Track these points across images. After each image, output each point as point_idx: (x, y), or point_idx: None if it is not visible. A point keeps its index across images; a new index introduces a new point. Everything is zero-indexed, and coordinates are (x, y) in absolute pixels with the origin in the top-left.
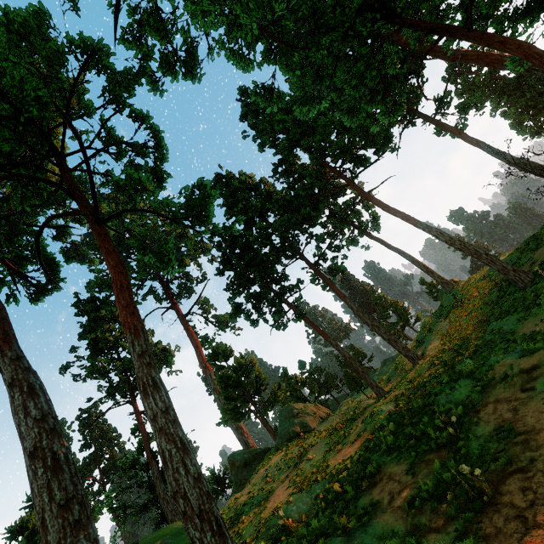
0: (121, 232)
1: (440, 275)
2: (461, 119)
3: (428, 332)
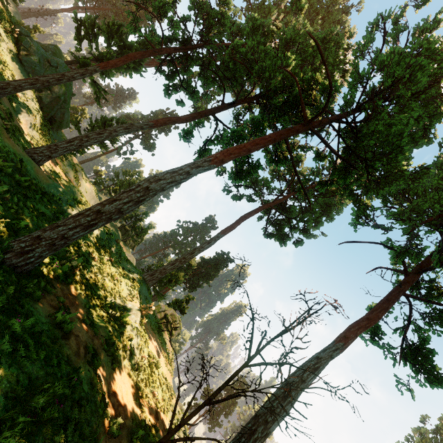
0: (304, 2)
1: (167, 273)
2: (393, 358)
3: (79, 203)
